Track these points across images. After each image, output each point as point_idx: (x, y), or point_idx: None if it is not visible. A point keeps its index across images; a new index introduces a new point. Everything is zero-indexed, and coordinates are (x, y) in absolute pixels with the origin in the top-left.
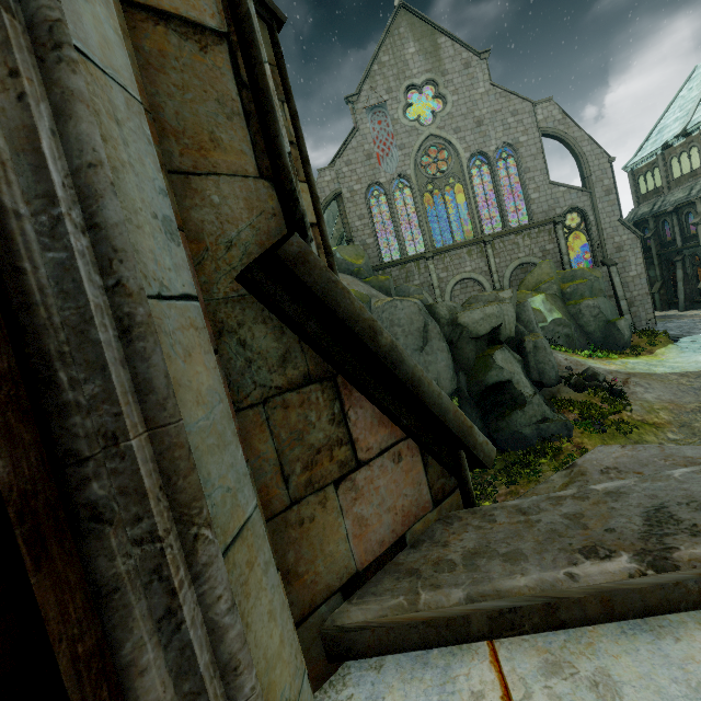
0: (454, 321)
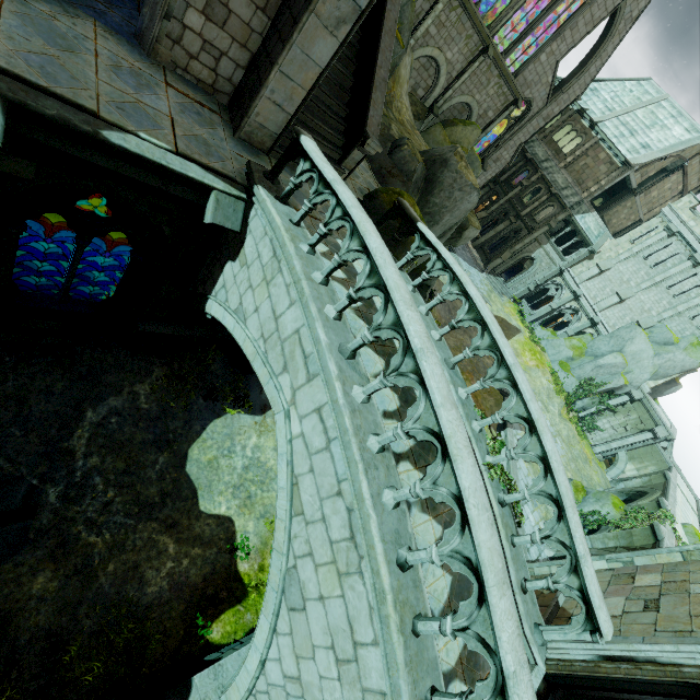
0: (463, 228)
